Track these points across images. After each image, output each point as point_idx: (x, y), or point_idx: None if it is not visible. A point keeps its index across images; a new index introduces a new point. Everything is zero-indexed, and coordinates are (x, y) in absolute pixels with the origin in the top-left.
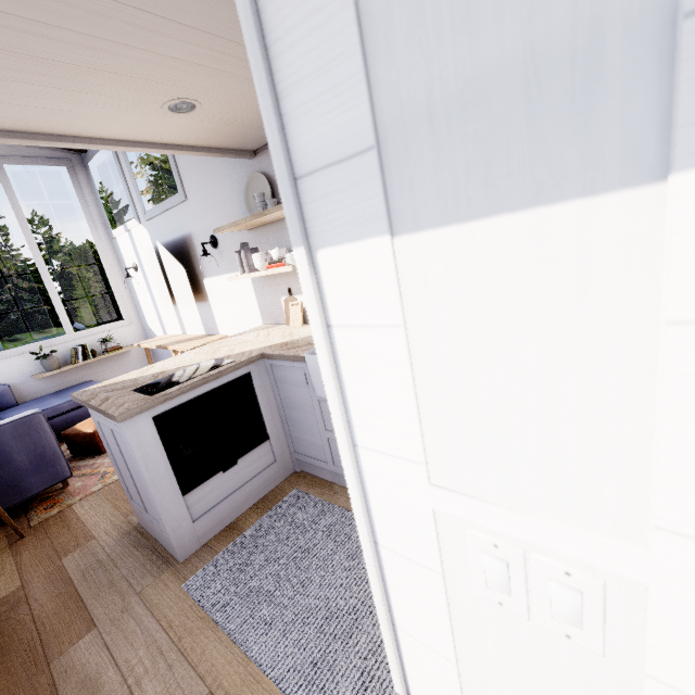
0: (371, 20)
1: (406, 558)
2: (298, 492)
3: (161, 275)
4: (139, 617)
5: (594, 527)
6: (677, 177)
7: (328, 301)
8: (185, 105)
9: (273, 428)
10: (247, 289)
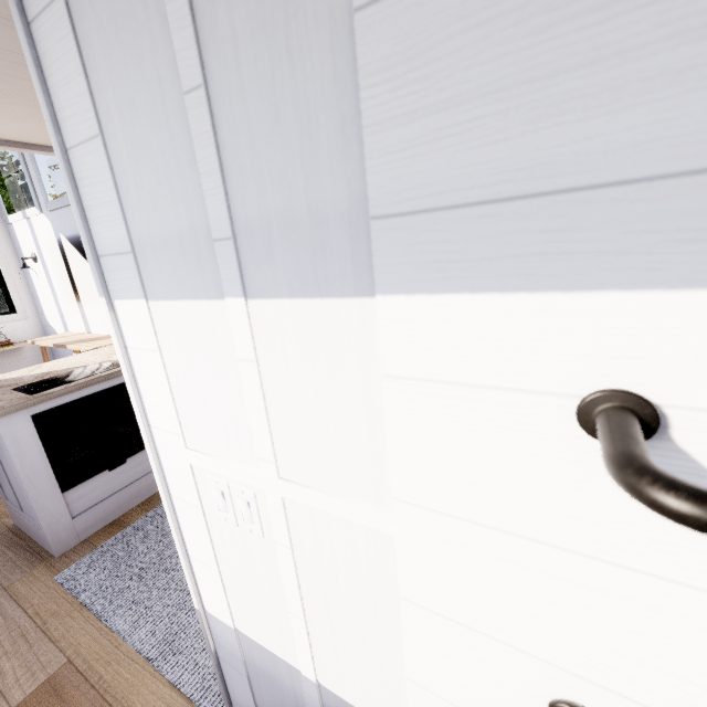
0: (123, 190)
1: (185, 501)
2: None
3: (64, 269)
4: (4, 608)
5: (246, 462)
6: (226, 299)
7: (124, 331)
8: None
9: None
10: None
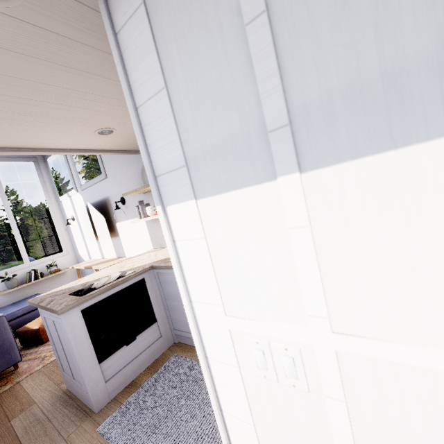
0: (180, 122)
1: (221, 362)
2: (176, 356)
3: (89, 222)
4: None
5: (290, 322)
6: (279, 179)
7: (173, 229)
8: (107, 131)
9: (159, 314)
10: (143, 227)
